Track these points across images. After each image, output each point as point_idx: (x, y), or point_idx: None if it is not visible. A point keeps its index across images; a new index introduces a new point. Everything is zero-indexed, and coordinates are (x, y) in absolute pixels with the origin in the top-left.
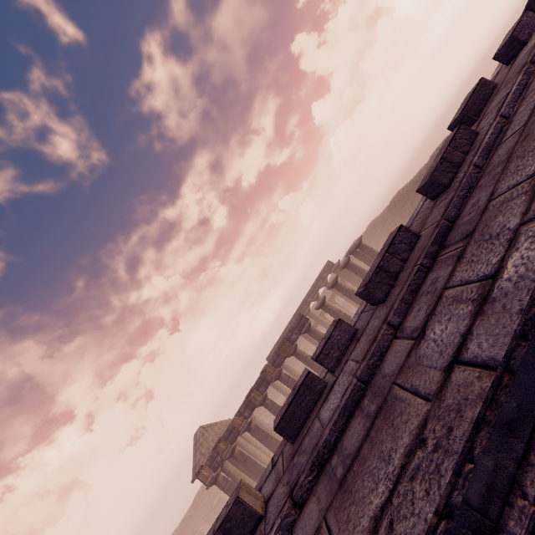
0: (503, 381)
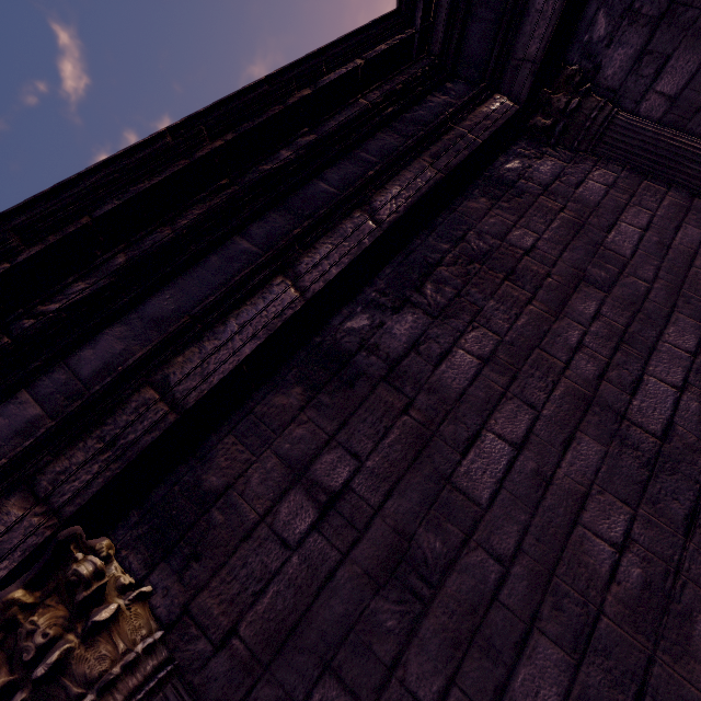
0: (81, 221)
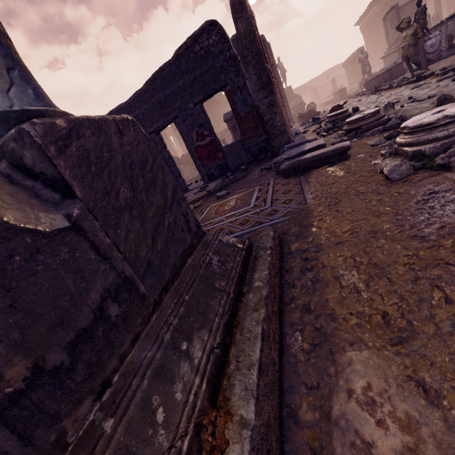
0: None
